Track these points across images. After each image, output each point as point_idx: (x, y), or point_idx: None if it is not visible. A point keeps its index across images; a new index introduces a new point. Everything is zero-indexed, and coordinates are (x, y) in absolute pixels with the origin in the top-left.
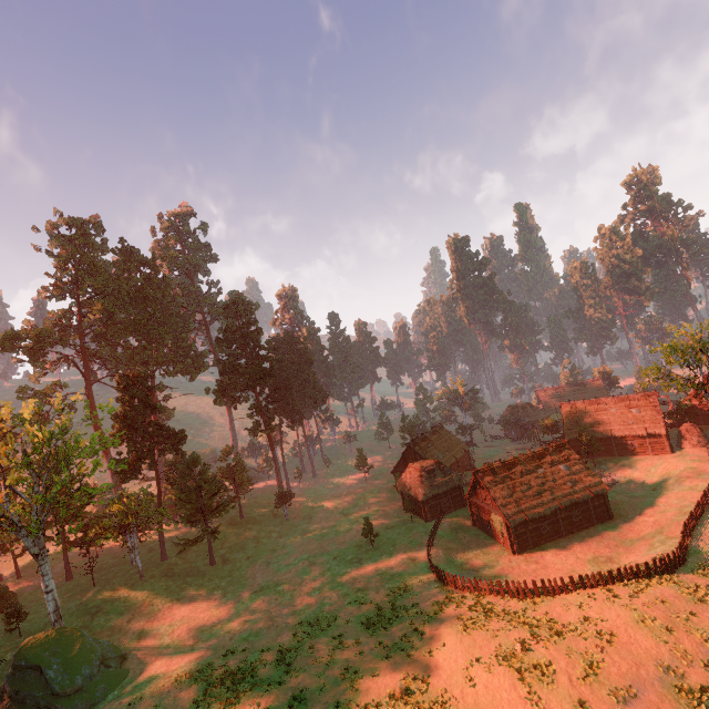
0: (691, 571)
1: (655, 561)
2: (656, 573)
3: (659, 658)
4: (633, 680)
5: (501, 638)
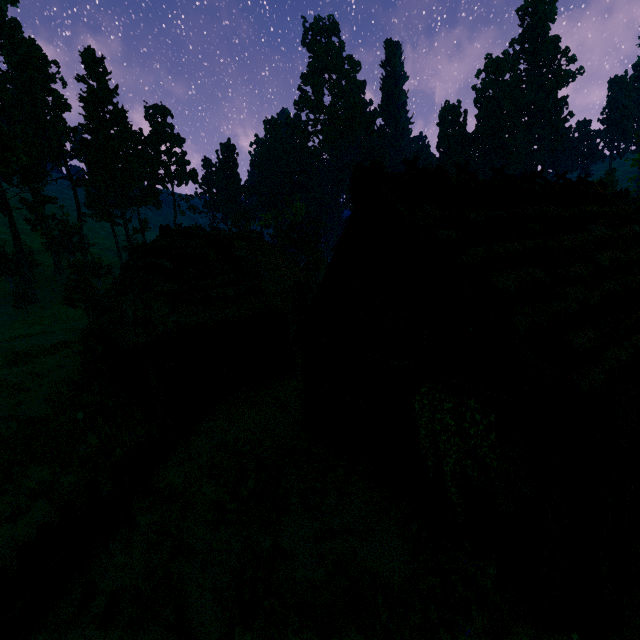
0: None
1: None
2: None
3: None
4: None
5: None
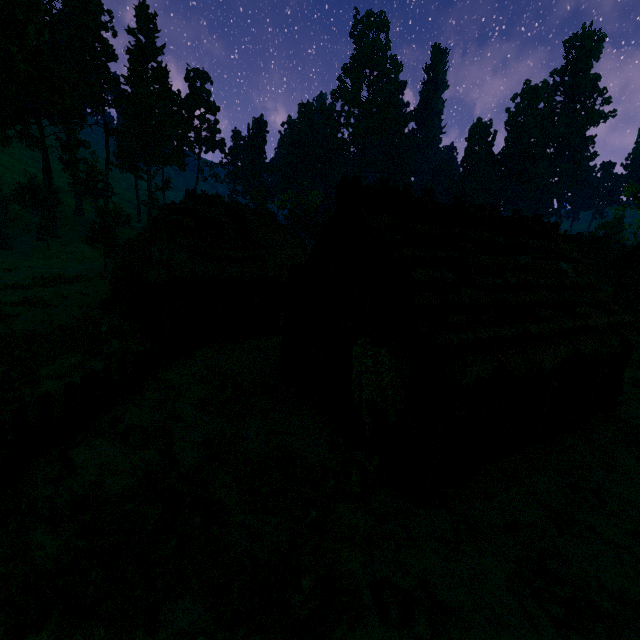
0: None
1: None
2: None
3: None
4: None
5: None
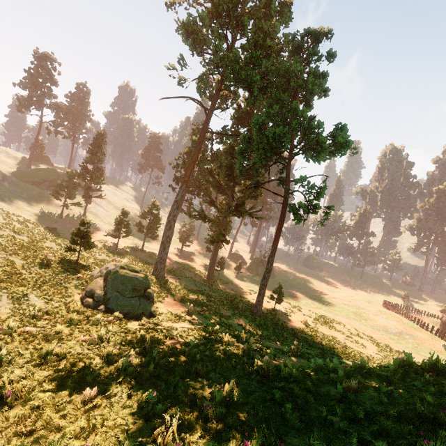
0: (433, 335)
1: (419, 319)
2: (416, 323)
3: (367, 309)
4: (356, 303)
5: (358, 296)
